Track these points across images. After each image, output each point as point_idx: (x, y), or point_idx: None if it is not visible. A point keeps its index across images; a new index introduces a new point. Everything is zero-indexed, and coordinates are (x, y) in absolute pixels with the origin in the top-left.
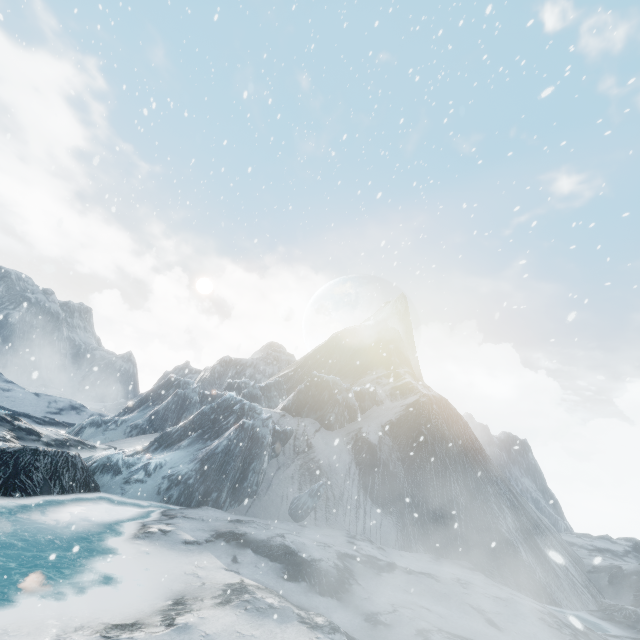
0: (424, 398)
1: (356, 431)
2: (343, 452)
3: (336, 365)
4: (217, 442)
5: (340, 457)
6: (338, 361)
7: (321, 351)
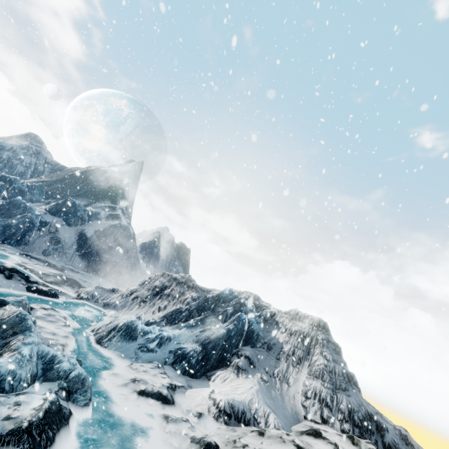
0: (119, 225)
1: (82, 230)
2: (73, 237)
3: (84, 188)
4: (12, 220)
5: (71, 239)
6: (86, 186)
7: (77, 176)
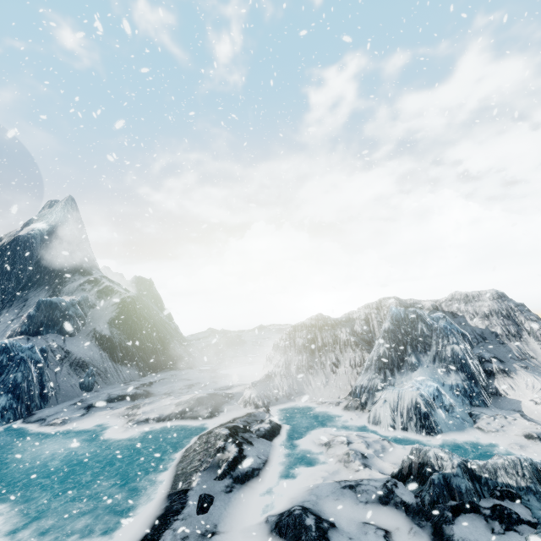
0: (129, 299)
1: (93, 331)
2: (92, 347)
3: (23, 275)
4: (10, 377)
5: (93, 351)
6: (24, 270)
7: None
